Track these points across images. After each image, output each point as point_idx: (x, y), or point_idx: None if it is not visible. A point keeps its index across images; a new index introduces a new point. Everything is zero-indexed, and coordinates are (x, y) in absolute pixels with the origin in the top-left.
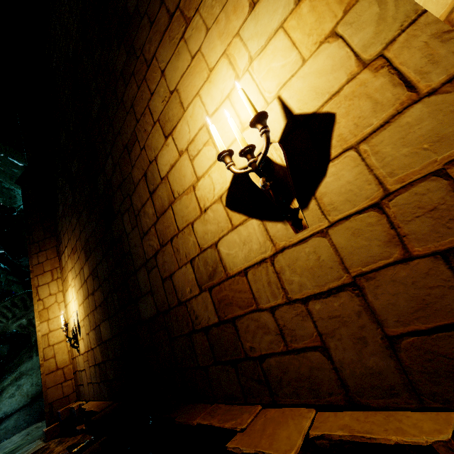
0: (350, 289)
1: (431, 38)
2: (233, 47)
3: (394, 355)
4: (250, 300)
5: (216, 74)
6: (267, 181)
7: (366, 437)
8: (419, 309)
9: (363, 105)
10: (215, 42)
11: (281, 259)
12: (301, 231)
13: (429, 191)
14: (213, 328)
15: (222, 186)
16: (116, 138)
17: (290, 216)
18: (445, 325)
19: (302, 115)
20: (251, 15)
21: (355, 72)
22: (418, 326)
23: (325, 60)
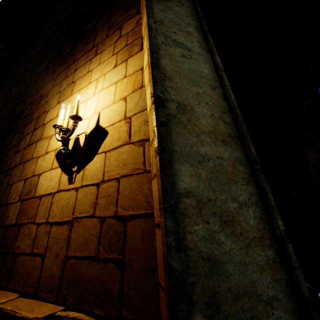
0: (69, 224)
1: (143, 121)
2: (100, 79)
3: (63, 268)
4: (34, 215)
5: (90, 86)
6: (65, 149)
7: (16, 311)
8: (83, 245)
9: (116, 135)
10: (97, 72)
11: (57, 196)
12: (70, 184)
13: (112, 186)
14: (10, 227)
15: (60, 143)
16: (40, 89)
17: (68, 173)
18: (86, 256)
19: (101, 127)
20: (112, 70)
21: (122, 119)
22: (78, 254)
23: (118, 107)
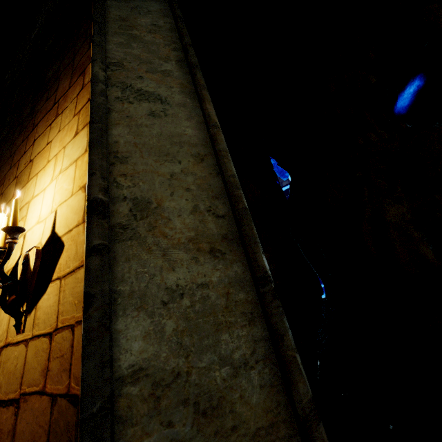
0: (15, 405)
1: None
2: (60, 155)
3: None
4: None
5: (48, 167)
6: (2, 282)
7: None
8: None
9: (73, 249)
10: (57, 143)
11: (4, 354)
12: (18, 334)
13: (66, 339)
14: None
15: (12, 262)
16: None
17: (13, 317)
18: None
19: (56, 235)
20: (73, 140)
21: (80, 222)
22: None
23: (77, 202)
